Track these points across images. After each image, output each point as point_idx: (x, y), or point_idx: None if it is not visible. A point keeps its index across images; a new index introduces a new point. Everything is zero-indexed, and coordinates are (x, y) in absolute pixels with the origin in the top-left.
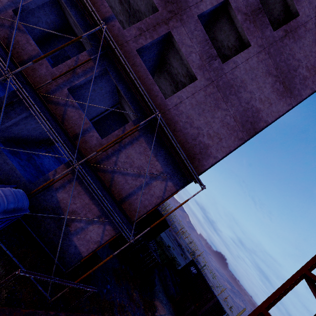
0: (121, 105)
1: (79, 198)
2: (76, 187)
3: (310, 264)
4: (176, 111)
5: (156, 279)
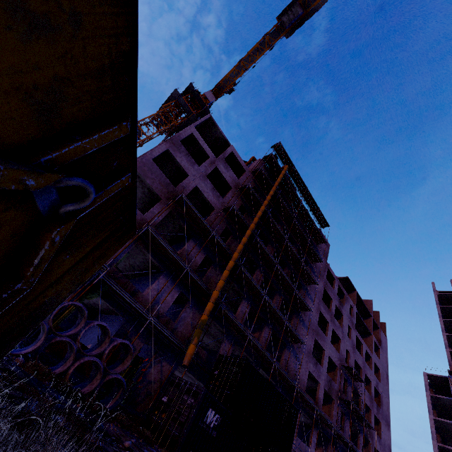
0: None
1: None
2: None
3: None
4: None
5: None
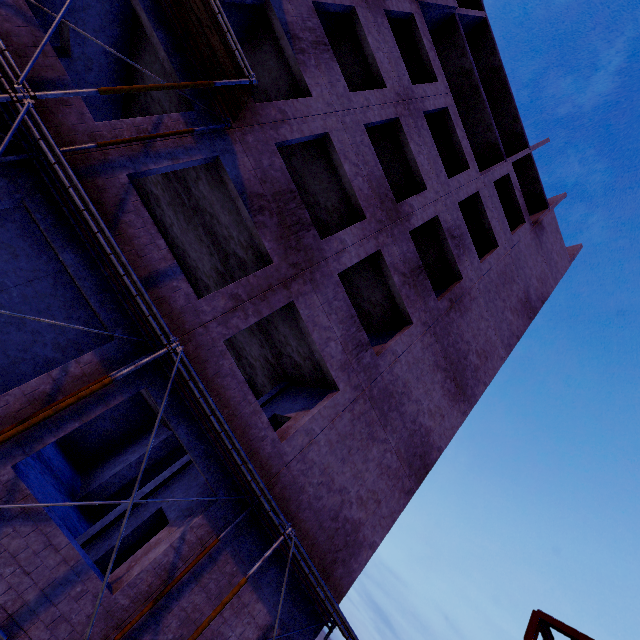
0: None
1: None
2: None
3: None
4: (301, 465)
5: None
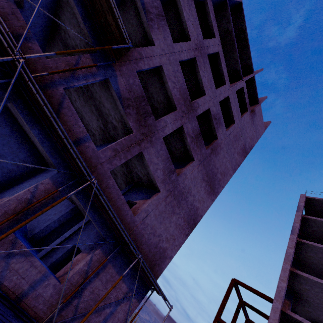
0: None
1: None
2: None
3: (220, 310)
4: (142, 225)
5: None
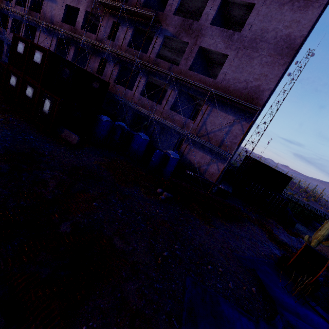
0: (198, 105)
1: (197, 155)
2: (194, 150)
3: None
4: (225, 82)
5: (301, 226)
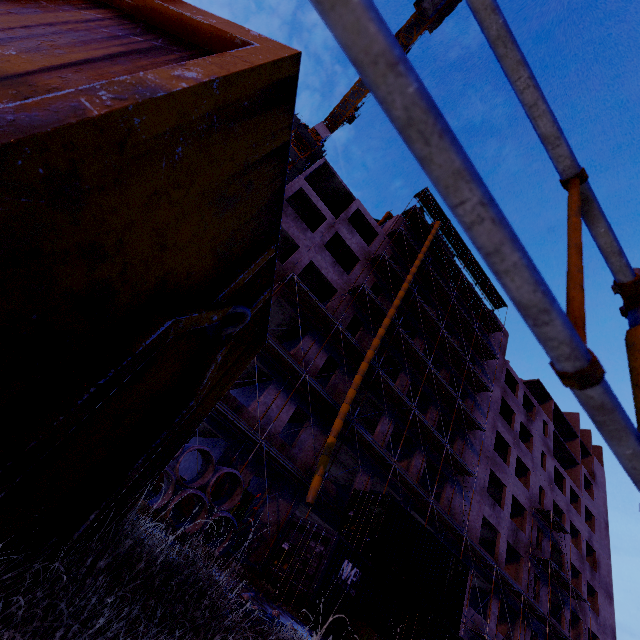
0: None
1: None
2: None
3: None
4: None
5: None
